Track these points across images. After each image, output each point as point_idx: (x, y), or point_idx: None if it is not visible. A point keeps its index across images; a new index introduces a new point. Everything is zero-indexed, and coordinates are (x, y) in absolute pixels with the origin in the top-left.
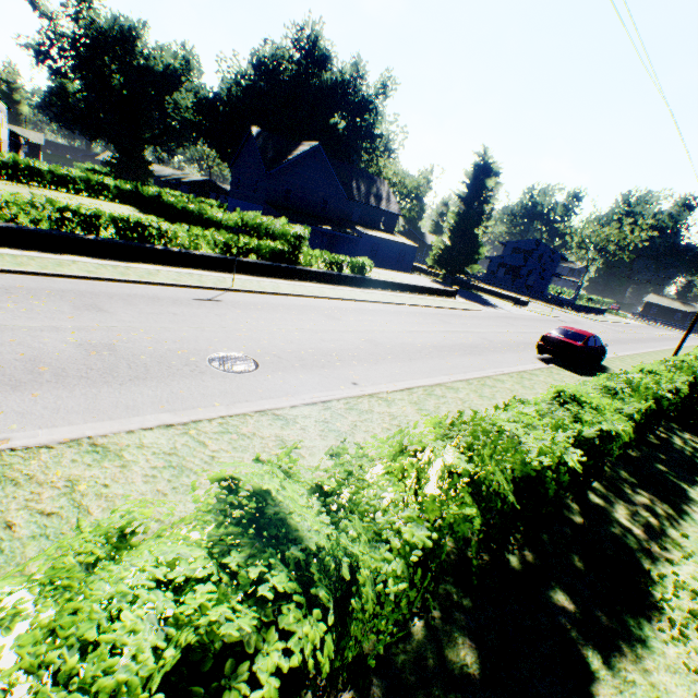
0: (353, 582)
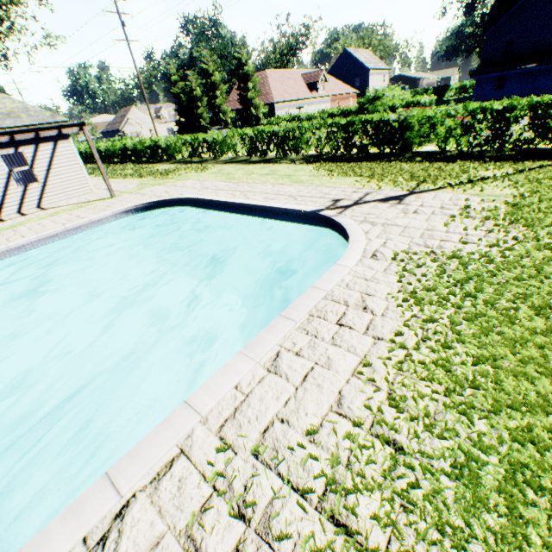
0: (165, 141)
